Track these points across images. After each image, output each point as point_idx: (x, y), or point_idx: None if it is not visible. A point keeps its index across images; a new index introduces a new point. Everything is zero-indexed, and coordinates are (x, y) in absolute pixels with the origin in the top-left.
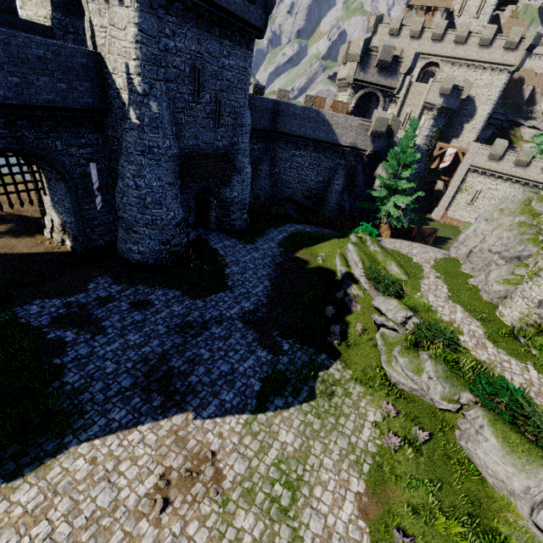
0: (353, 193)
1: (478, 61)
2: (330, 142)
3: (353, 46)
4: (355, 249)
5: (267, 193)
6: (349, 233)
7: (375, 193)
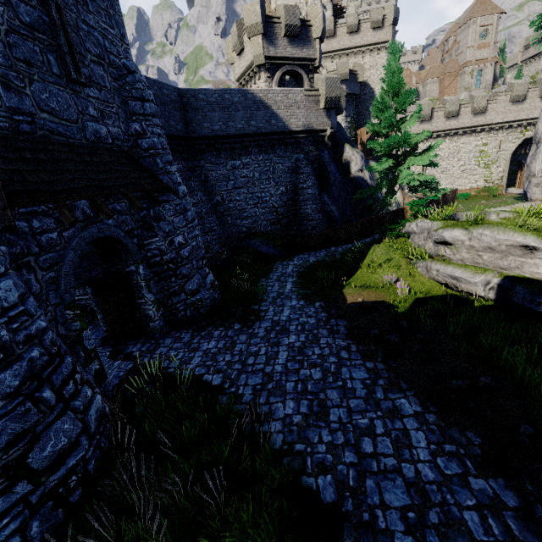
0: (333, 191)
1: (355, 47)
2: (277, 131)
3: (247, 15)
4: (492, 227)
5: (219, 236)
6: (391, 230)
7: (382, 164)
